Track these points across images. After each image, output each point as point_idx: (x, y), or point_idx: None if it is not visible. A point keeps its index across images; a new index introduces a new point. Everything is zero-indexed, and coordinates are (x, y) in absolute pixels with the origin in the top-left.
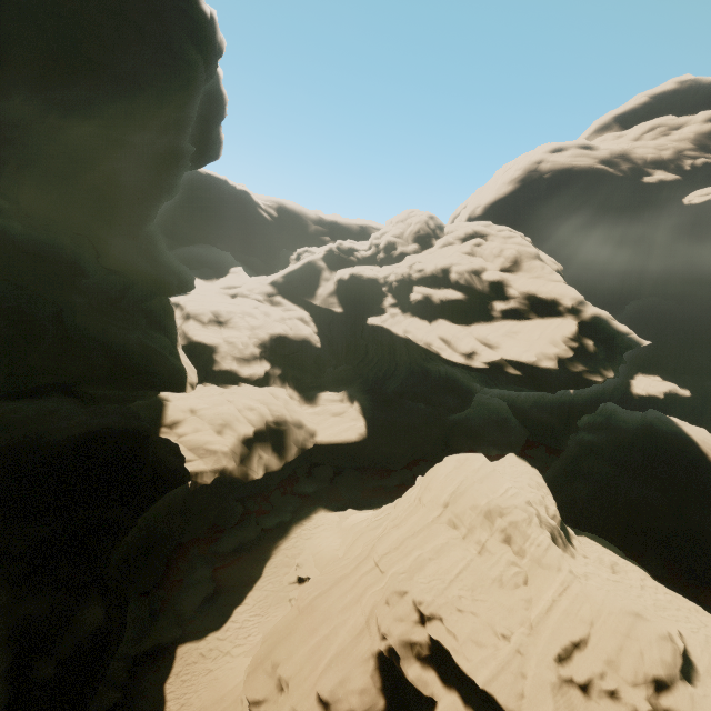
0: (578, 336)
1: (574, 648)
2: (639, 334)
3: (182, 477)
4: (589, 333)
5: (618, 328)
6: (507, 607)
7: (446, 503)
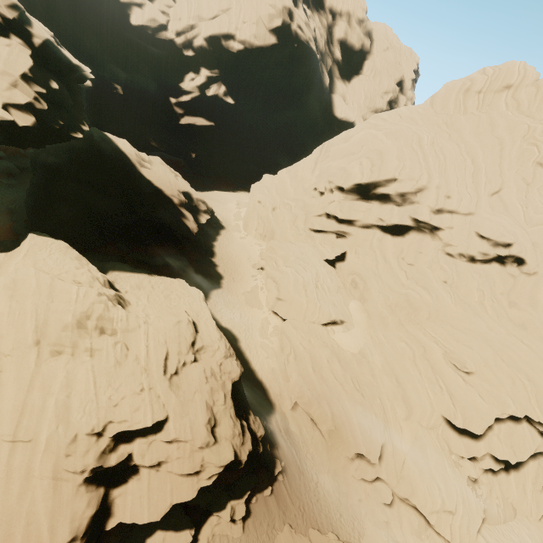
0: (40, 75)
1: (166, 360)
2: (33, 2)
3: None
4: (43, 64)
5: (73, 64)
6: (131, 373)
7: (36, 342)
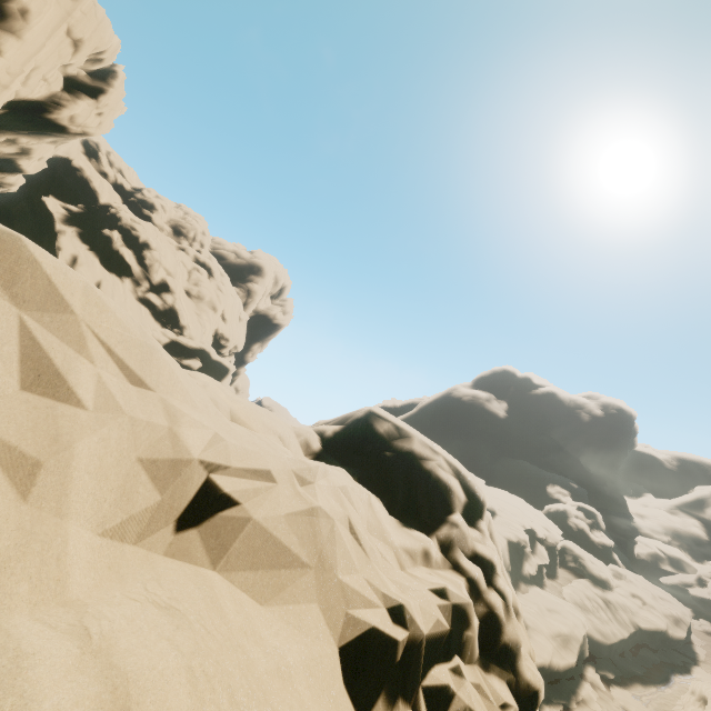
0: None
1: None
2: None
3: (637, 533)
4: None
5: None
6: None
7: None
